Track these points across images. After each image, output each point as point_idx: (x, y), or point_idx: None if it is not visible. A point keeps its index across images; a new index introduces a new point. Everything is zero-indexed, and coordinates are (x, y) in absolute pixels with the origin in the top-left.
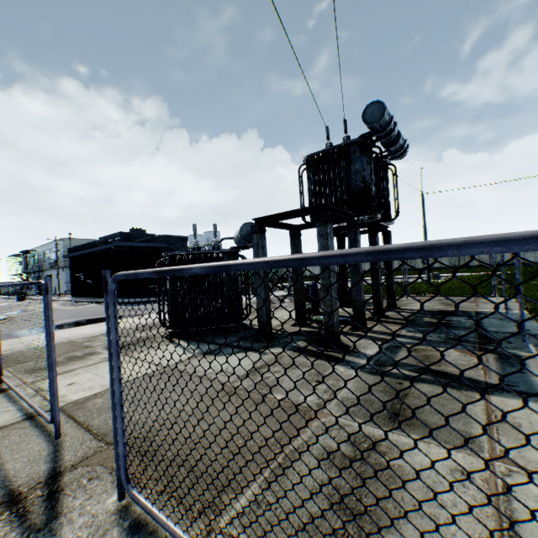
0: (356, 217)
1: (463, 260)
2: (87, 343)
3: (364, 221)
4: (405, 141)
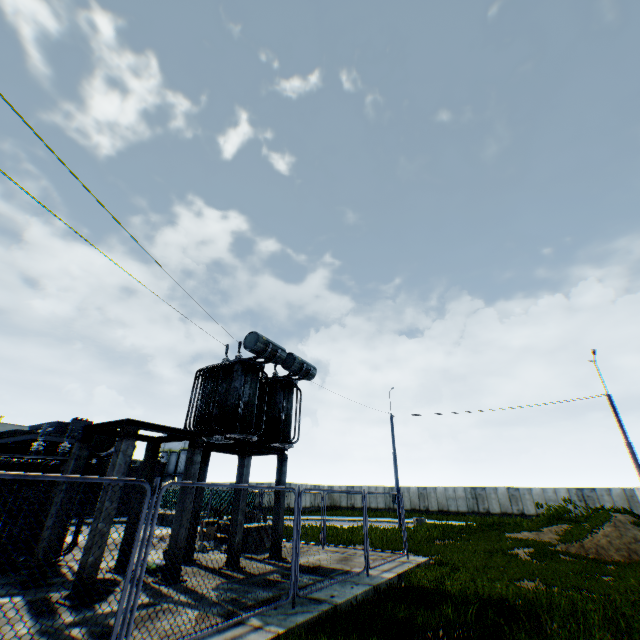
0: (223, 434)
1: (483, 503)
2: None
3: (236, 440)
4: (304, 365)
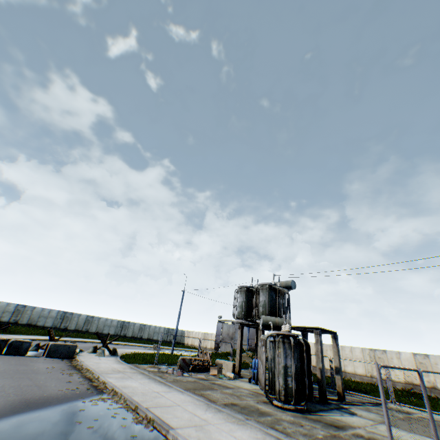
0: None
1: (125, 330)
2: (318, 435)
3: None
4: None
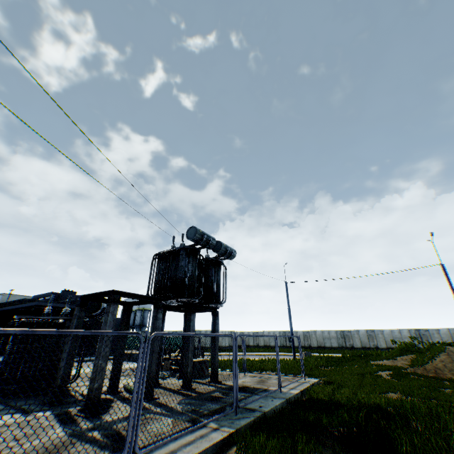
0: (175, 299)
1: (349, 341)
2: None
3: (184, 302)
4: (228, 249)
